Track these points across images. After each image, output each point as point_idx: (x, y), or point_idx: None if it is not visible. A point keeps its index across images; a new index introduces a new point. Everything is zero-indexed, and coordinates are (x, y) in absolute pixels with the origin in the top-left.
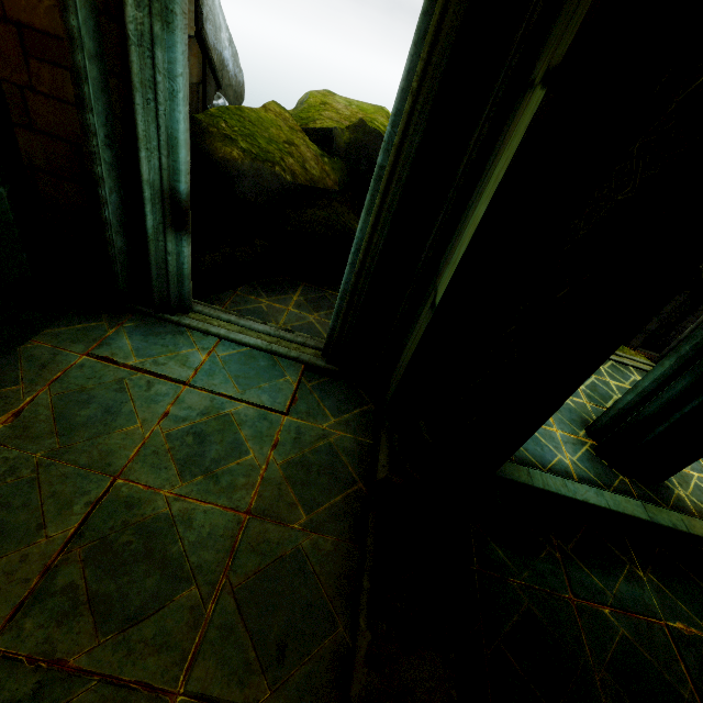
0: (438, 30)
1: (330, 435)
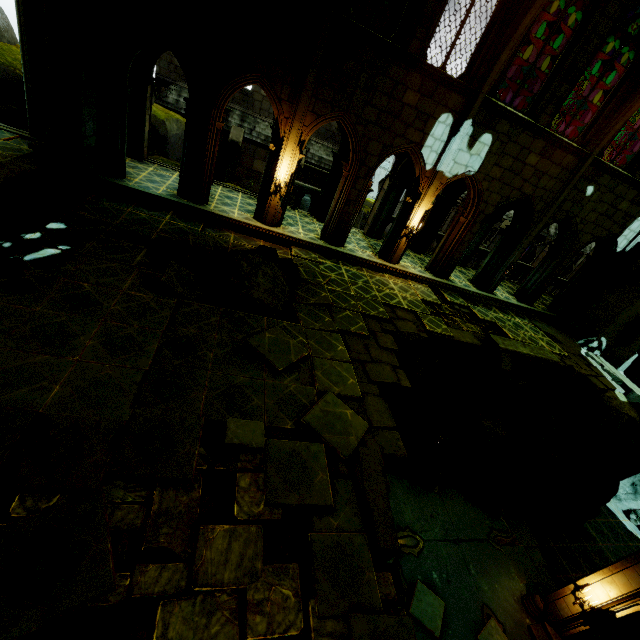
0: (20, 8)
1: (22, 147)
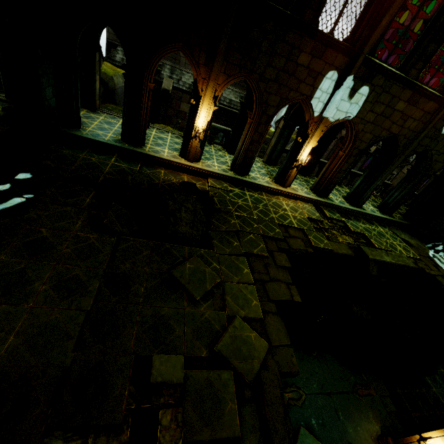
0: None
1: None
